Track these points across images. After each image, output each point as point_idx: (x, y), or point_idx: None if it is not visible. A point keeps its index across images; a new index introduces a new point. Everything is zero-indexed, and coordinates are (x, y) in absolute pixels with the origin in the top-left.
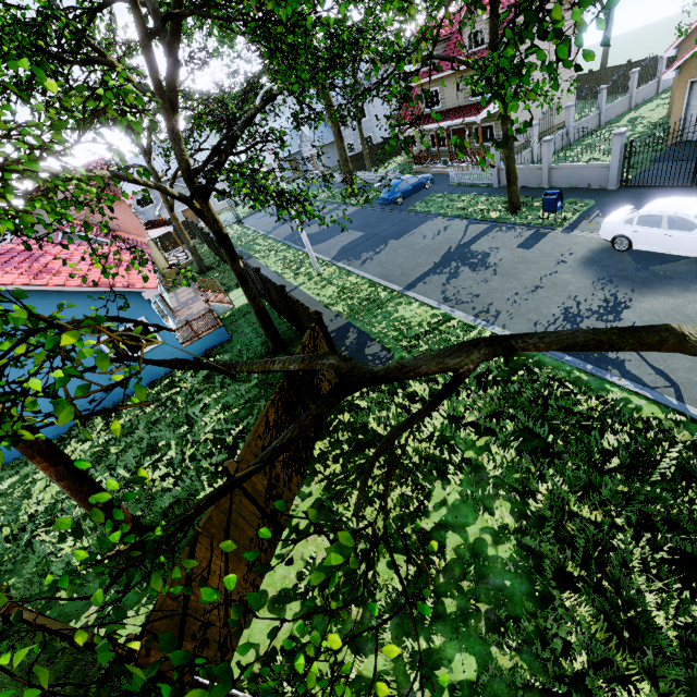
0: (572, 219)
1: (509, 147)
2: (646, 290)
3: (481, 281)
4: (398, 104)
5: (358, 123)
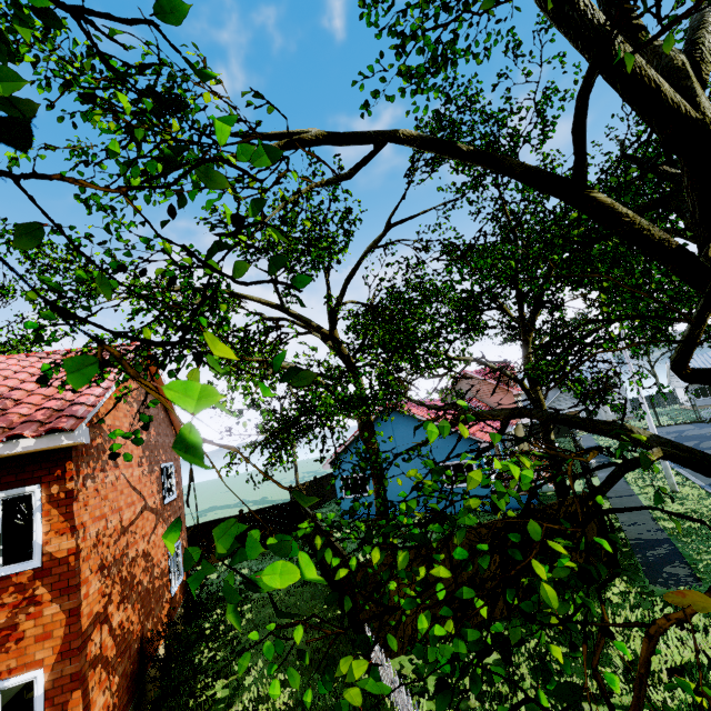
0: None
1: None
2: None
3: None
4: None
5: None
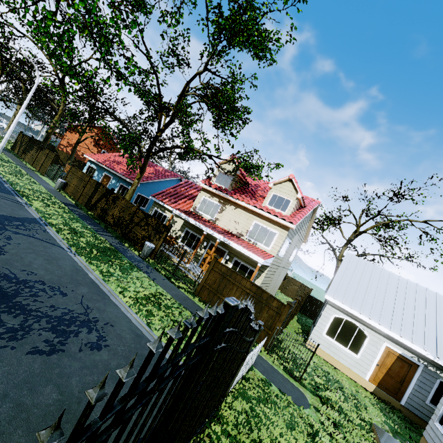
0: None
1: None
2: None
3: None
4: None
5: None
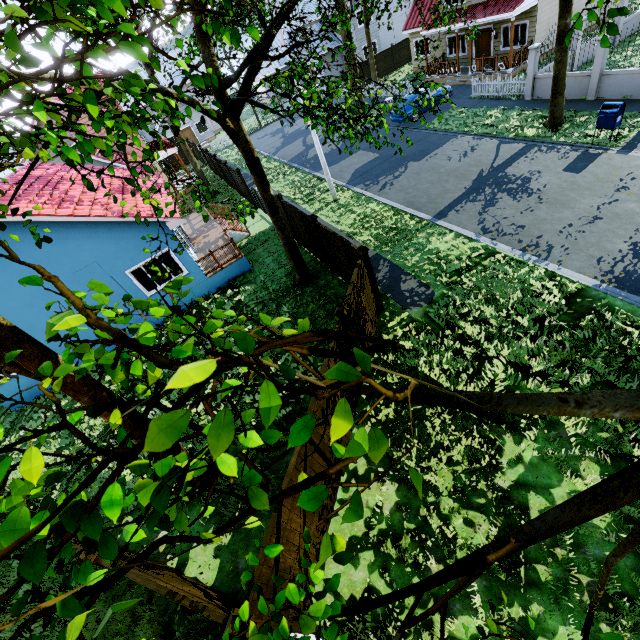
0: (629, 137)
1: (563, 48)
2: None
3: (525, 210)
4: (405, 2)
5: (366, 26)
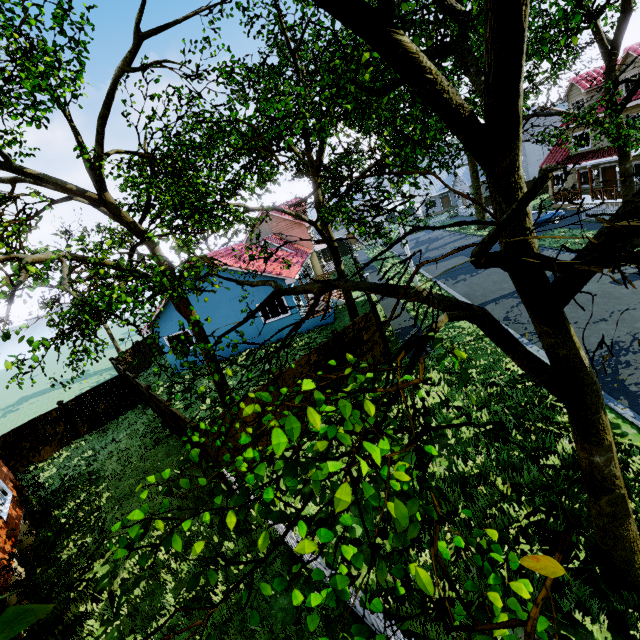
0: None
1: (626, 185)
2: None
3: None
4: None
5: None
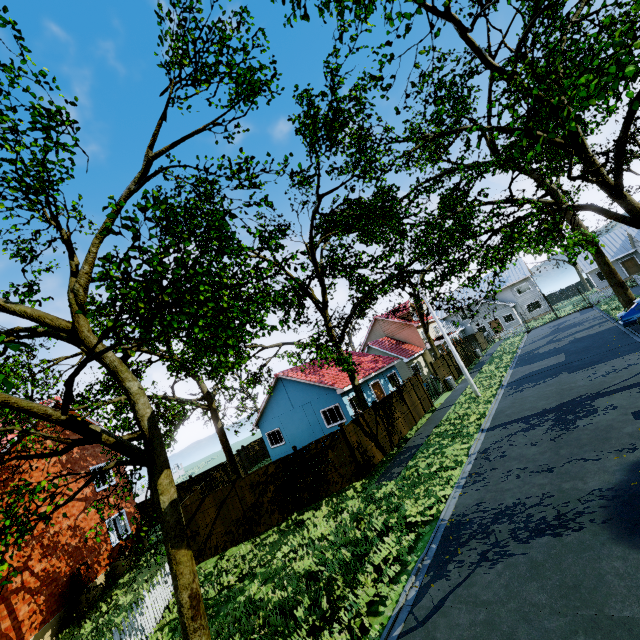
0: None
1: None
2: (619, 528)
3: (531, 442)
4: None
5: None
